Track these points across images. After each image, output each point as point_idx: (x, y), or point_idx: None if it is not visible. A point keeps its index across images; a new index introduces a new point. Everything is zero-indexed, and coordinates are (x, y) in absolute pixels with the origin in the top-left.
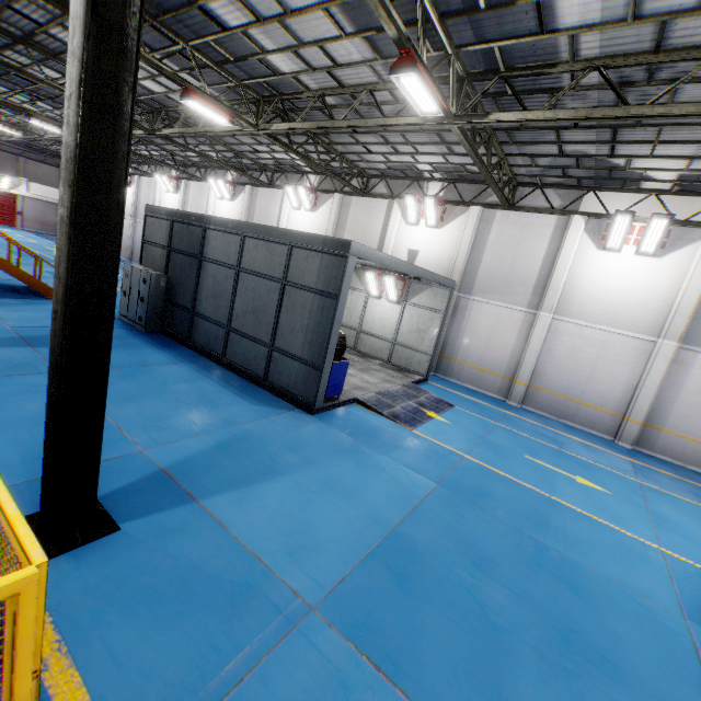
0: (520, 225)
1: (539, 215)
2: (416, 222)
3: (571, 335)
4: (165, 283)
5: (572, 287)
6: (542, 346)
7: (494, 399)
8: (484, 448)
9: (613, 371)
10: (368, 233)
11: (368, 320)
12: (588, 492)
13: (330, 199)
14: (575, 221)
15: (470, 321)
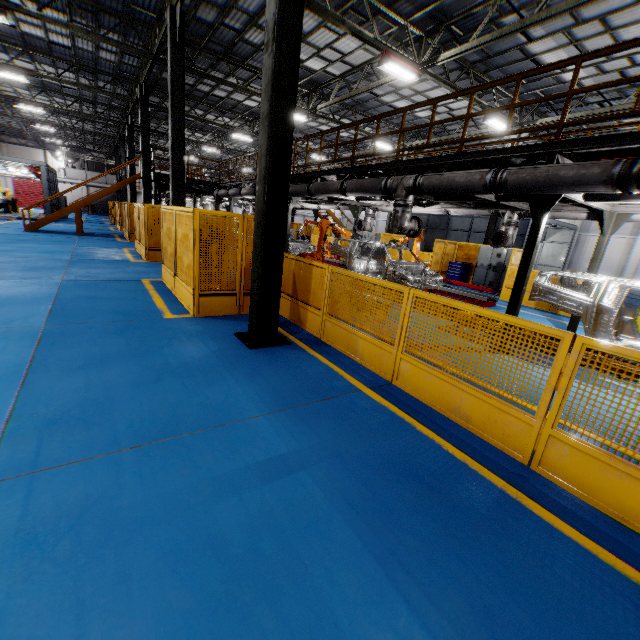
0: None
1: None
2: None
3: None
4: (425, 242)
5: None
6: (638, 256)
7: None
8: None
9: None
10: None
11: None
12: None
13: None
14: None
15: (587, 248)
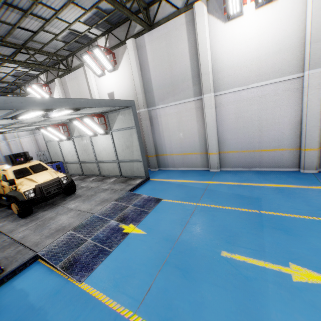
0: (163, 36)
1: (171, 21)
2: (102, 73)
3: (233, 103)
4: None
5: (218, 65)
6: (216, 120)
7: (200, 172)
8: (170, 269)
9: (277, 116)
10: (83, 95)
11: (98, 153)
12: (320, 310)
13: (55, 85)
14: (197, 9)
15: (163, 124)
